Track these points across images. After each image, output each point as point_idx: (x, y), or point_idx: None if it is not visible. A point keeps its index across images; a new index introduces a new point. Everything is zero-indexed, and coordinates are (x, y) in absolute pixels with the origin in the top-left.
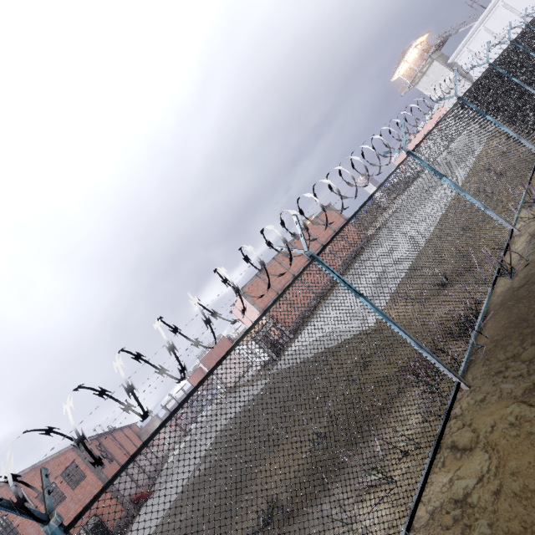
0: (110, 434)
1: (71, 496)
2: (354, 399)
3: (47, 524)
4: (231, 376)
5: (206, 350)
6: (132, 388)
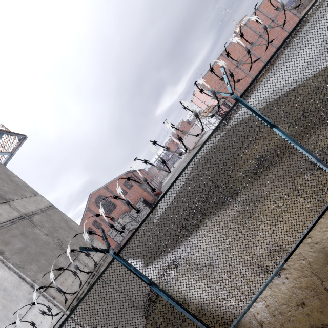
0: (136, 171)
1: (129, 192)
2: (321, 100)
3: (233, 94)
4: (191, 143)
5: (175, 130)
6: (266, 28)
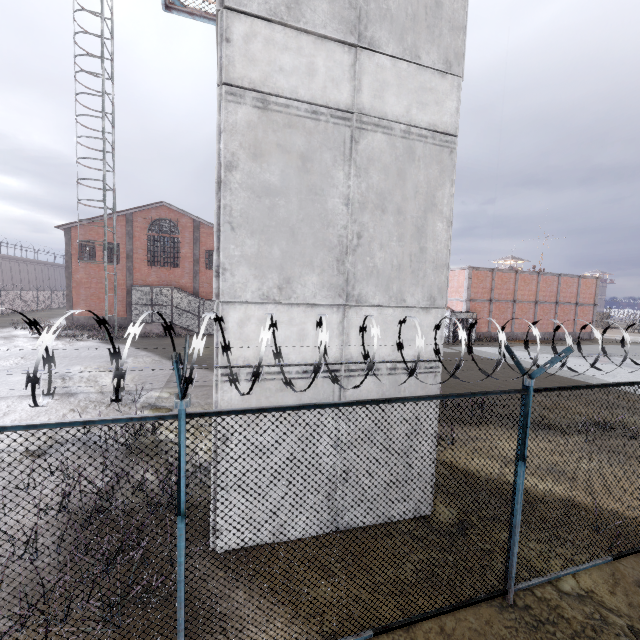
0: None
1: None
2: None
3: None
4: None
5: None
6: None
